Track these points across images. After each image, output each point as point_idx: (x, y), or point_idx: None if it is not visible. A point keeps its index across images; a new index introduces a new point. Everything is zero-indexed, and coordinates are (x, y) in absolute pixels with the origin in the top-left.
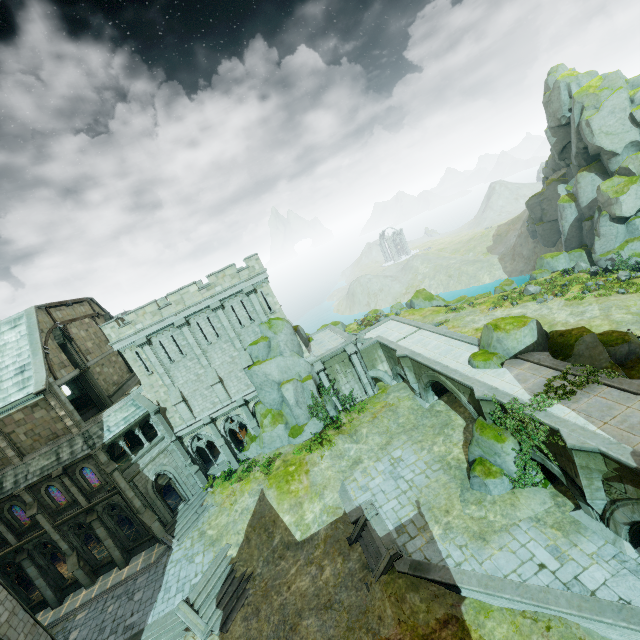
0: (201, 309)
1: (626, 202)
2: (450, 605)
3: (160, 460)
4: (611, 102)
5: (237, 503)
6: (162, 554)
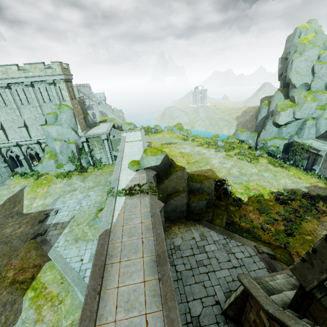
0: (19, 82)
1: (282, 116)
2: (43, 260)
3: None
4: (309, 53)
5: (14, 187)
6: None
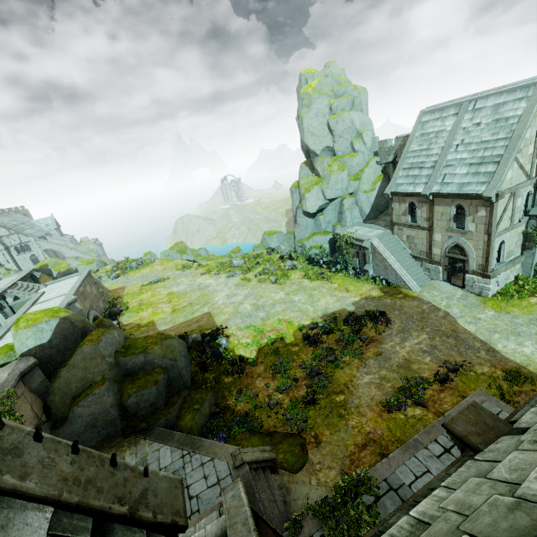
0: None
1: (309, 200)
2: None
3: None
4: (317, 105)
5: None
6: None
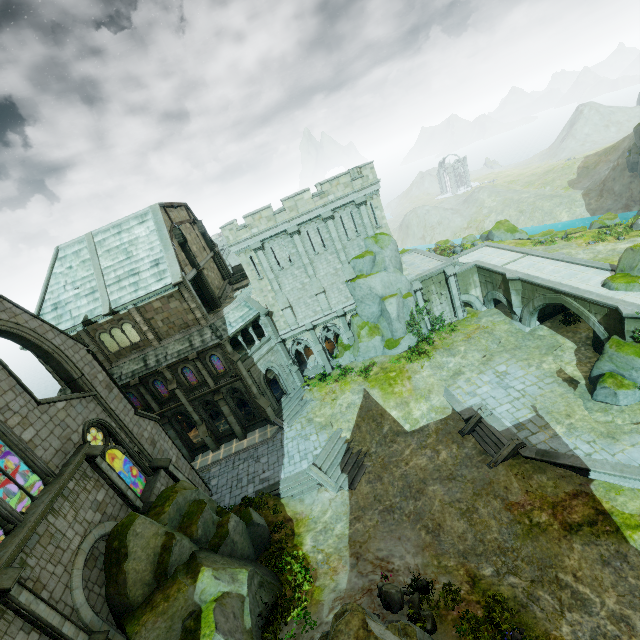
0: (312, 218)
1: None
2: (578, 484)
3: (268, 357)
4: None
5: (339, 399)
6: (275, 432)
